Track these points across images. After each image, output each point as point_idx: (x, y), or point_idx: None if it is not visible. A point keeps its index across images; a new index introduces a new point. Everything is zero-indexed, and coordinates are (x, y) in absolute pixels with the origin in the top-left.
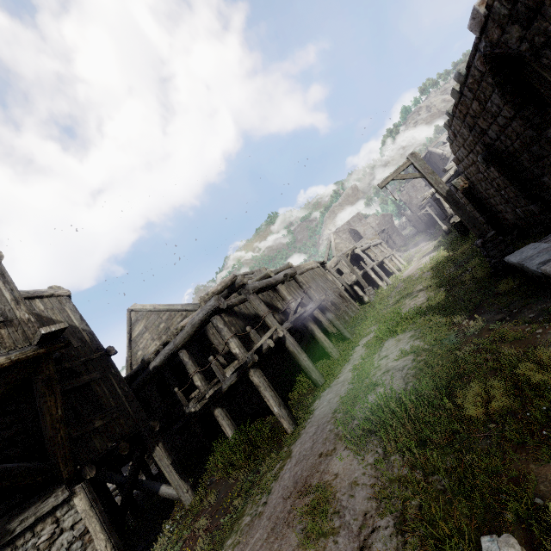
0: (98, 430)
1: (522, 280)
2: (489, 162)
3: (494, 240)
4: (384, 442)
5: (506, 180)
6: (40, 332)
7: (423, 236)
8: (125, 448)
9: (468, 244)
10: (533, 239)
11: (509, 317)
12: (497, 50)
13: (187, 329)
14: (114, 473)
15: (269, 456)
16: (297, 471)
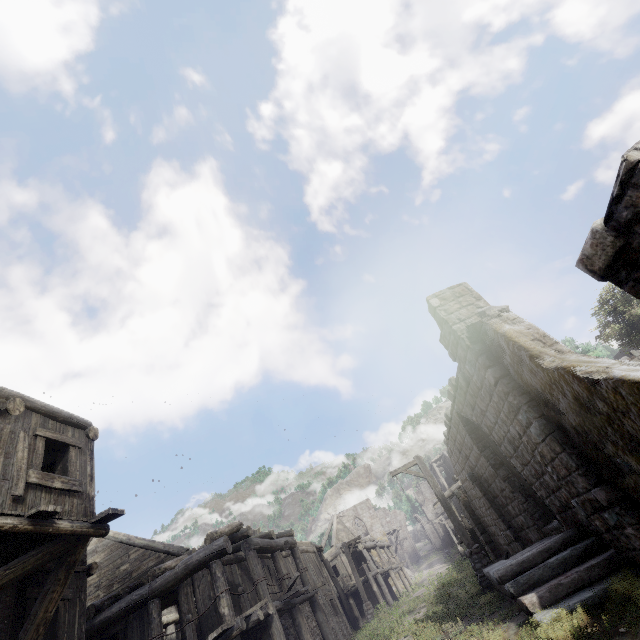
0: None
1: (495, 593)
2: (474, 481)
3: (478, 553)
4: None
5: (487, 501)
6: (108, 510)
7: (439, 555)
8: None
9: None
10: None
11: (481, 622)
12: (462, 413)
13: (178, 569)
14: None
15: None
16: None
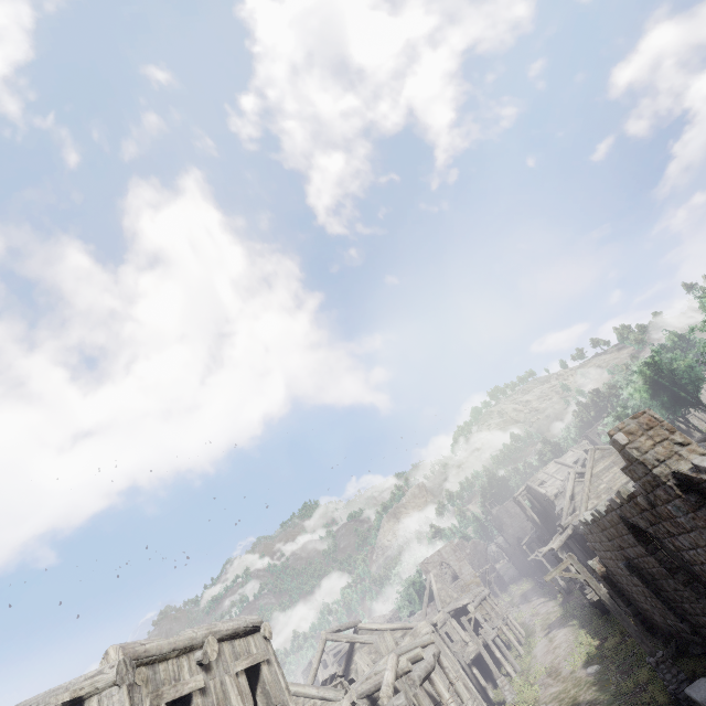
0: None
1: None
2: (632, 572)
3: (665, 661)
4: None
5: (651, 593)
6: None
7: (530, 584)
8: None
9: (618, 635)
10: (695, 662)
11: None
12: (630, 520)
13: None
14: None
15: None
16: None
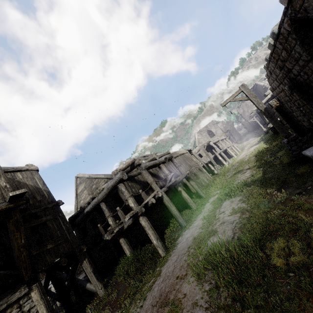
0: (49, 250)
1: None
2: (293, 89)
3: (295, 140)
4: (215, 278)
5: (304, 101)
6: (9, 195)
7: (251, 134)
8: (64, 261)
9: (279, 140)
10: None
11: (304, 192)
12: (299, 15)
13: (104, 190)
14: (62, 273)
15: (149, 272)
16: (162, 287)
